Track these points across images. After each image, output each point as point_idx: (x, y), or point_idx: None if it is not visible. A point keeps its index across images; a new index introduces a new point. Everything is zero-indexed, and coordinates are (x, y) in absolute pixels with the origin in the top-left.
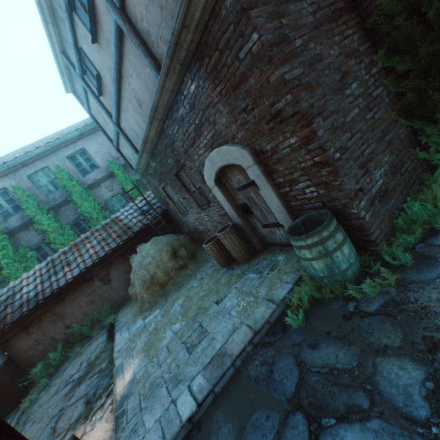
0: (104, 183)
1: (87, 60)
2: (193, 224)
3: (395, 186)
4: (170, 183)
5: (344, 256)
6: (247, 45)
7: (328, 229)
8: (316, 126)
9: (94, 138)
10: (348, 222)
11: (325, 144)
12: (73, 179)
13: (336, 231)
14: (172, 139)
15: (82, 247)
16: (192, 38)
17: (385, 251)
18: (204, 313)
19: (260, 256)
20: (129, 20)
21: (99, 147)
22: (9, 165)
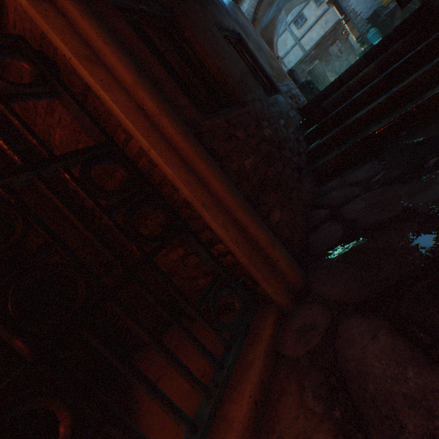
0: None
1: (303, 16)
2: None
3: None
4: (320, 58)
5: None
6: None
7: None
8: None
9: None
10: None
11: None
12: None
13: None
14: (337, 30)
15: None
16: None
17: None
18: None
19: None
20: None
21: None
22: None
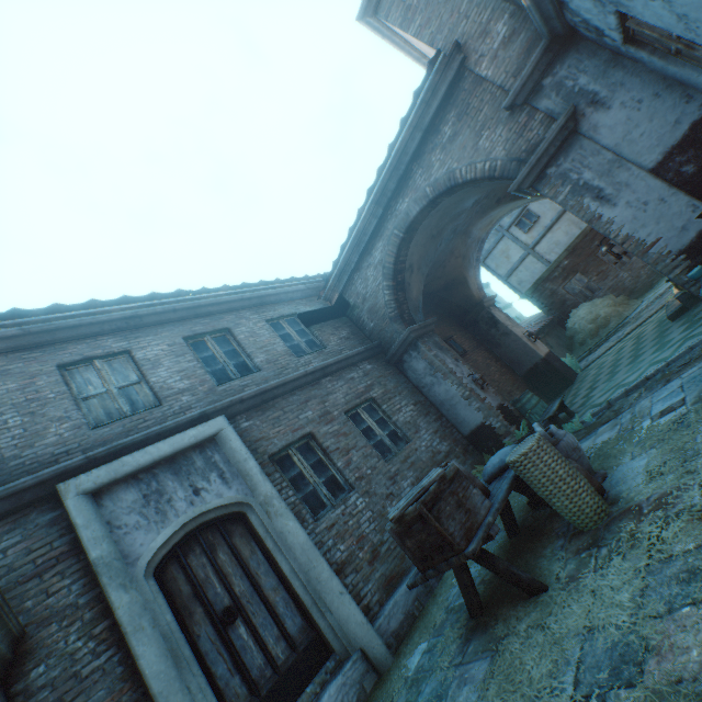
0: None
1: (531, 213)
2: None
3: None
4: (583, 269)
5: None
6: None
7: None
8: None
9: None
10: None
11: None
12: None
13: None
14: None
15: None
16: None
17: None
18: None
19: None
20: None
21: None
22: None
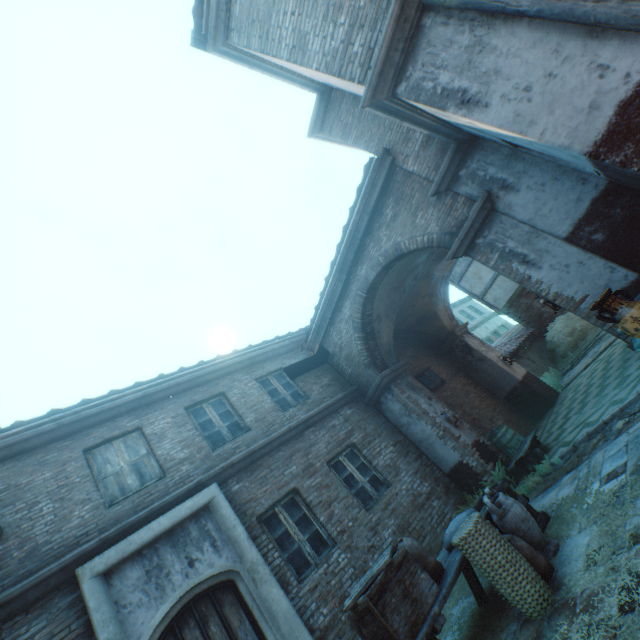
0: None
1: None
2: None
3: None
4: None
5: None
6: None
7: None
8: None
9: None
10: None
11: None
12: None
13: None
14: None
15: None
16: None
17: None
18: None
19: None
20: None
21: None
22: None
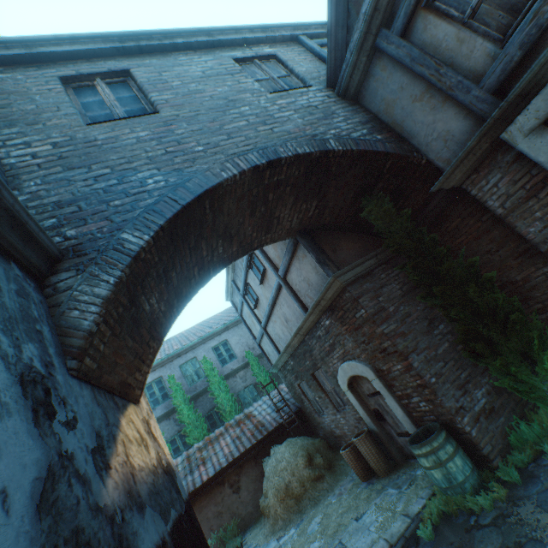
0: (239, 372)
1: (251, 289)
2: (329, 426)
3: (503, 404)
4: (306, 381)
5: (457, 467)
6: (359, 312)
7: (437, 440)
8: (411, 360)
9: (236, 330)
10: (460, 435)
11: (421, 372)
12: (215, 369)
13: (445, 442)
14: (311, 347)
15: (216, 443)
16: (327, 302)
17: (501, 467)
18: (343, 530)
19: (400, 470)
20: (288, 283)
21: (239, 338)
22: (169, 356)
